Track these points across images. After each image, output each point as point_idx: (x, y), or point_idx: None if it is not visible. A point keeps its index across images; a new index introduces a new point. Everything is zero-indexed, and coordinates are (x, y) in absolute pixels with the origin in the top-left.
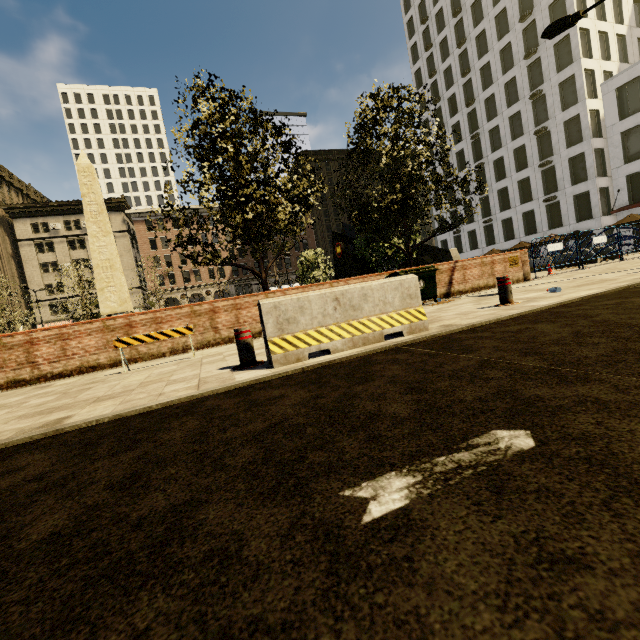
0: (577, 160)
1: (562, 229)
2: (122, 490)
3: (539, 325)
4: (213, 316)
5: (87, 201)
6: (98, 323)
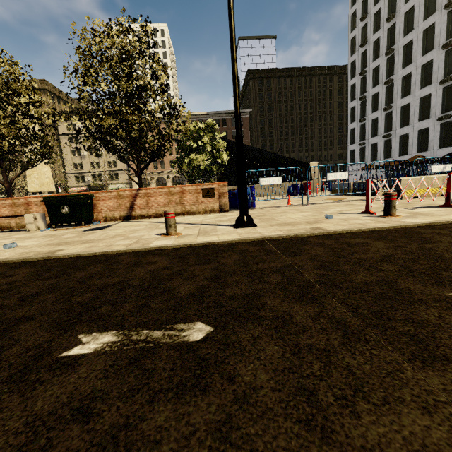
0: None
1: (451, 149)
2: None
3: None
4: None
5: None
6: None
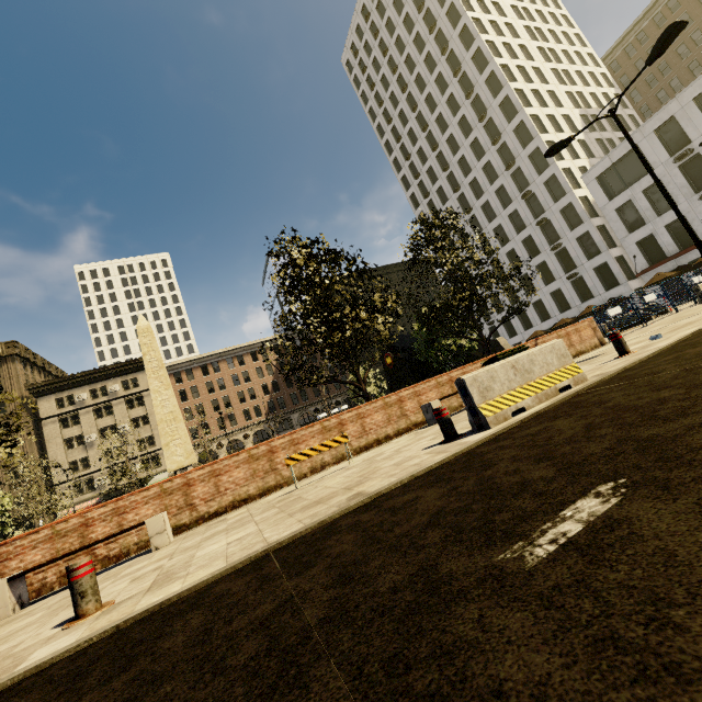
0: (584, 238)
1: (594, 300)
2: (553, 459)
3: (687, 351)
4: (342, 429)
5: (148, 359)
6: (244, 454)
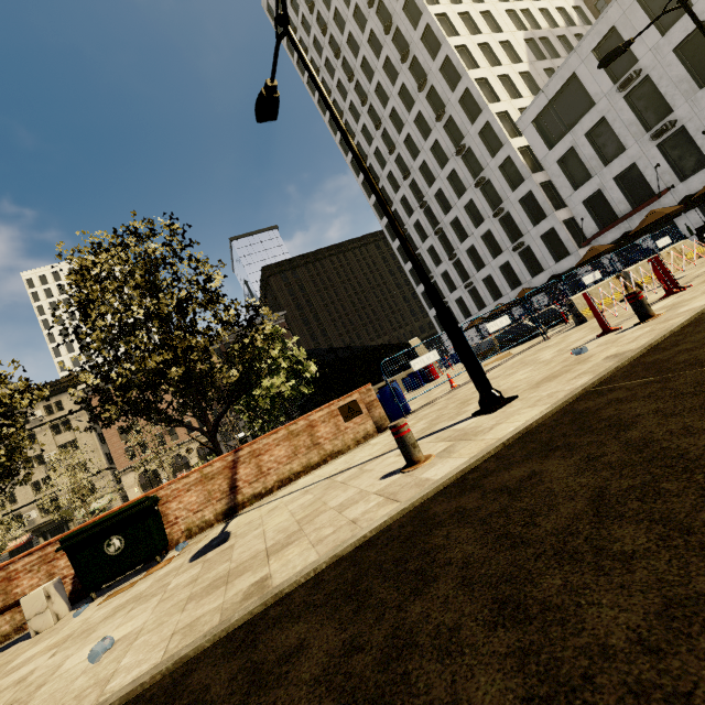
0: (528, 200)
1: (545, 274)
2: None
3: None
4: None
5: None
6: None
